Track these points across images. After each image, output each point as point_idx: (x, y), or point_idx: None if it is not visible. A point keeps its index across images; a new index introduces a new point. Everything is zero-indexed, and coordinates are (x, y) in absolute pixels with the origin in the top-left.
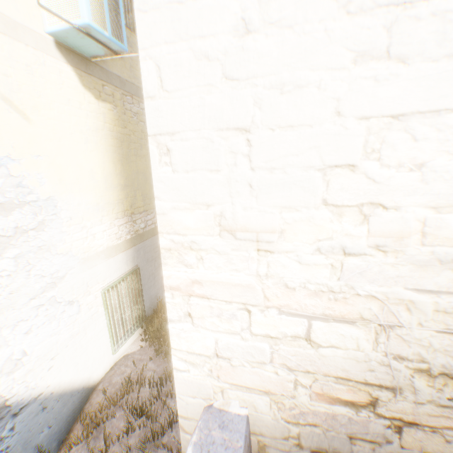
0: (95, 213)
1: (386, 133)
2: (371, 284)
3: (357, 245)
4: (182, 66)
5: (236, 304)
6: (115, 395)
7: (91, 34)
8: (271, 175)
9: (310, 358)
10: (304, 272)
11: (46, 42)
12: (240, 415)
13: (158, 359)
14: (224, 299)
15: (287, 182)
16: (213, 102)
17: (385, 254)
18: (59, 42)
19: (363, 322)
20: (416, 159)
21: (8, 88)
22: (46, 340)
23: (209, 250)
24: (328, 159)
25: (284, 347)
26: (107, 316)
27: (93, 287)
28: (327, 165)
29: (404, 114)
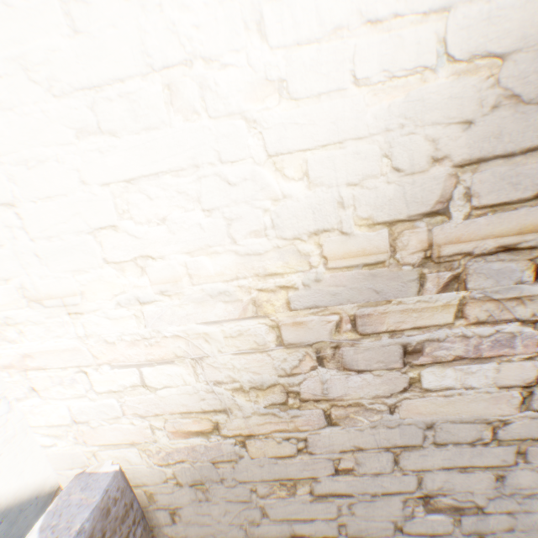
0: None
1: (127, 195)
2: (172, 325)
3: (147, 294)
4: None
5: (72, 369)
6: None
7: None
8: (52, 243)
9: (154, 402)
10: (116, 326)
11: None
12: (108, 472)
13: None
14: (60, 366)
15: (68, 248)
16: None
17: (171, 298)
18: None
19: (180, 359)
20: (159, 215)
21: None
22: None
23: (26, 322)
24: (93, 223)
25: (129, 398)
26: None
27: None
28: (94, 228)
29: (134, 178)
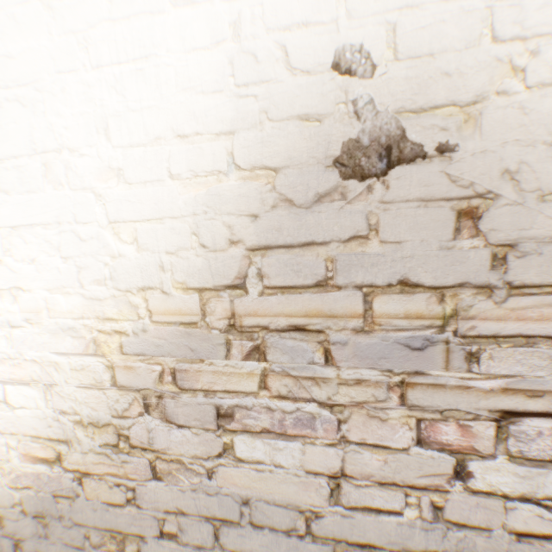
0: None
1: (12, 238)
2: (33, 350)
3: (17, 319)
4: None
5: None
6: None
7: None
8: None
9: (13, 420)
10: None
11: None
12: None
13: None
14: None
15: None
16: None
17: (34, 326)
18: None
19: (36, 383)
20: (32, 256)
21: None
22: None
23: None
24: None
25: None
26: None
27: None
28: None
29: (18, 226)
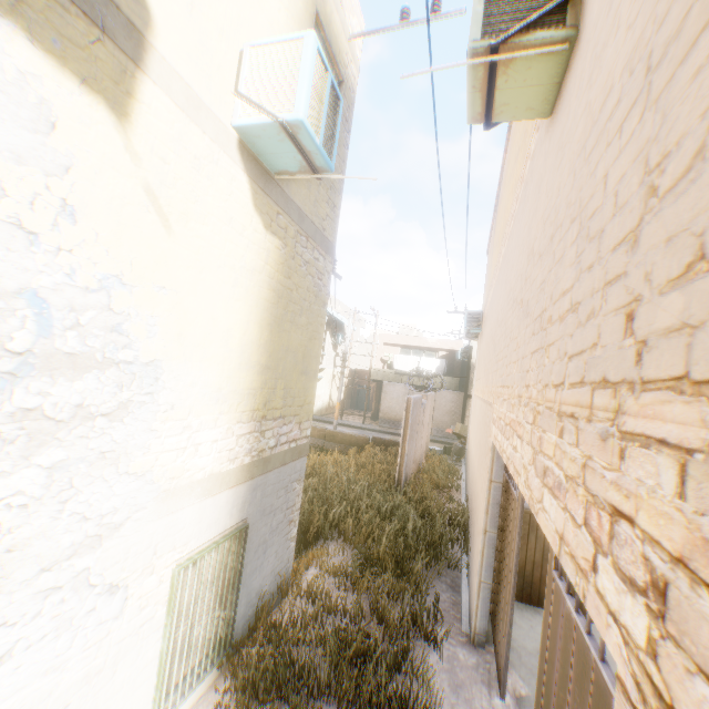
0: (211, 405)
1: None
2: None
3: None
4: None
5: None
6: None
7: (297, 136)
8: None
9: None
10: None
11: (228, 136)
12: None
13: None
14: None
15: None
16: None
17: None
18: (243, 143)
19: None
20: None
21: (158, 177)
22: (30, 684)
23: None
24: None
25: None
26: (166, 631)
27: (162, 557)
28: None
29: None
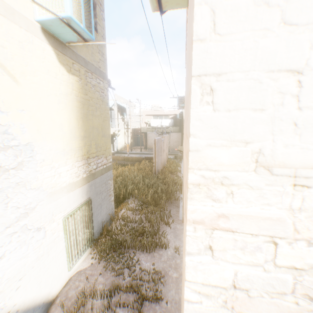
0: (62, 156)
1: None
2: None
3: None
4: (239, 11)
5: (262, 237)
6: (72, 307)
7: (71, 24)
8: None
9: None
10: None
11: (35, 27)
12: None
13: (106, 273)
14: (250, 232)
15: None
16: (267, 45)
17: None
18: (44, 29)
19: None
20: None
21: (3, 56)
22: (16, 263)
23: (241, 185)
24: None
25: (308, 277)
26: (66, 239)
27: (56, 216)
28: None
29: None
